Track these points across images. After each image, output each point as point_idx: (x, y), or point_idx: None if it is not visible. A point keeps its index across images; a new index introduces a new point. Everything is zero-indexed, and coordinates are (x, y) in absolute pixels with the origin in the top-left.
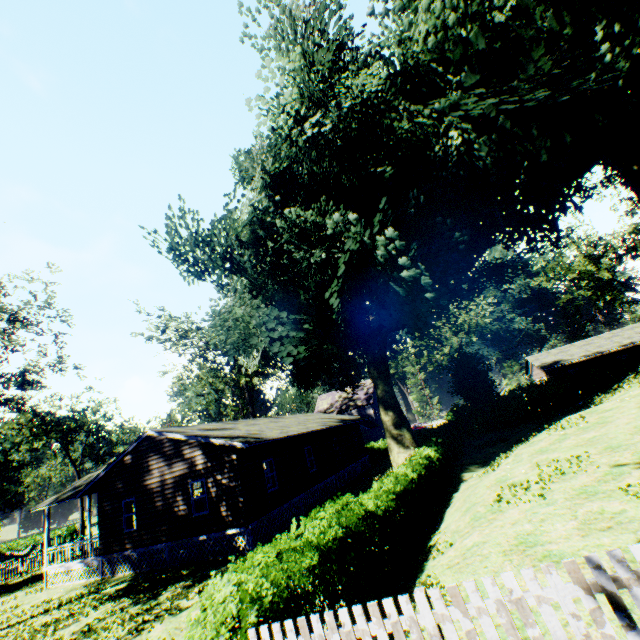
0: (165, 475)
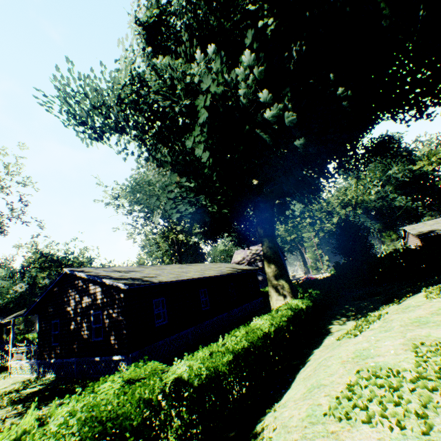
0: (77, 305)
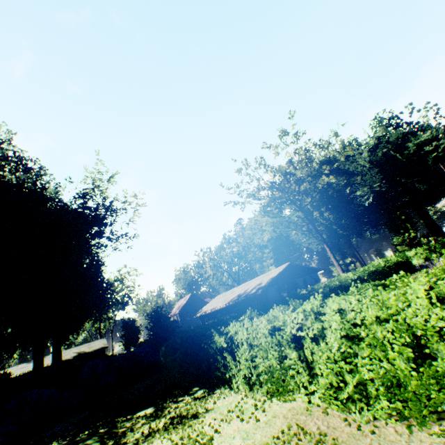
0: None
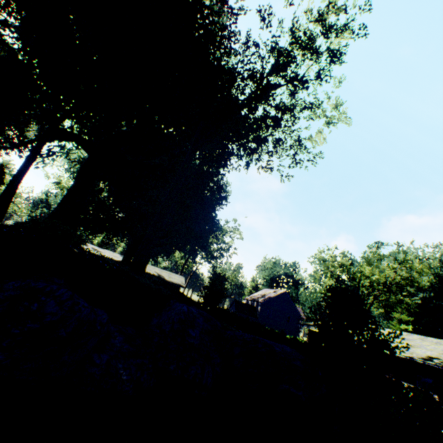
0: None
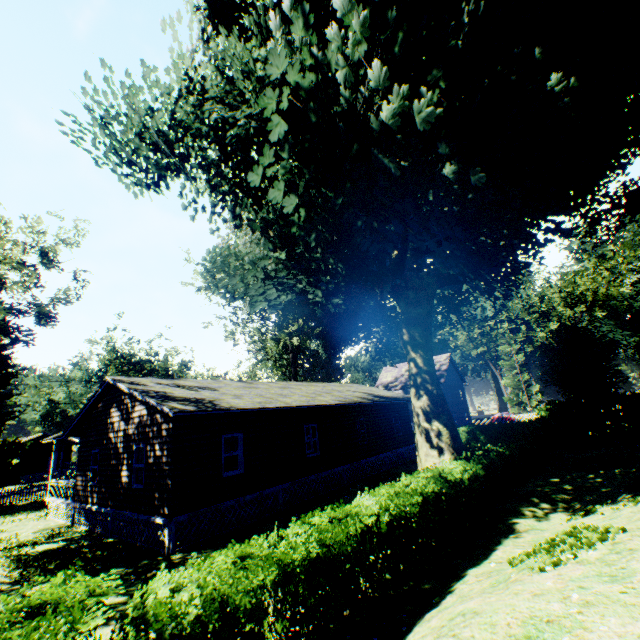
0: (120, 431)
